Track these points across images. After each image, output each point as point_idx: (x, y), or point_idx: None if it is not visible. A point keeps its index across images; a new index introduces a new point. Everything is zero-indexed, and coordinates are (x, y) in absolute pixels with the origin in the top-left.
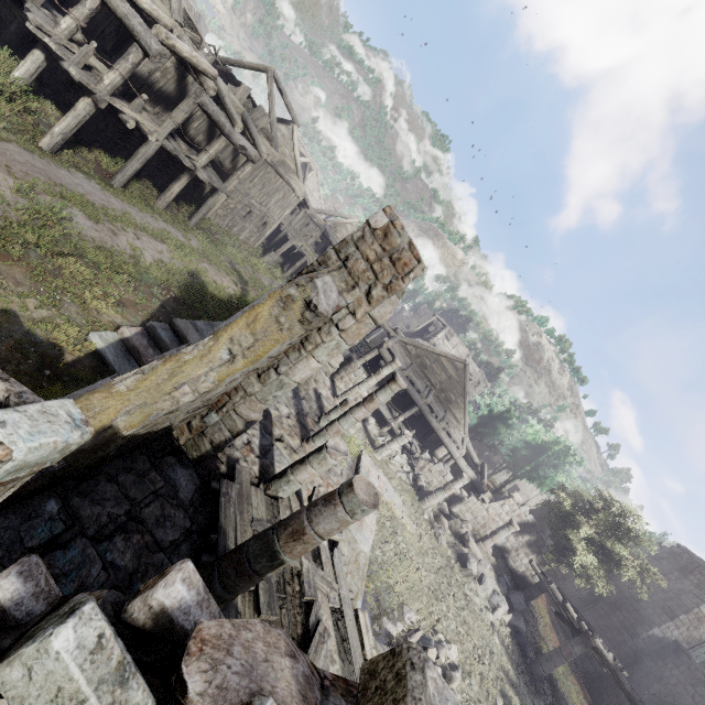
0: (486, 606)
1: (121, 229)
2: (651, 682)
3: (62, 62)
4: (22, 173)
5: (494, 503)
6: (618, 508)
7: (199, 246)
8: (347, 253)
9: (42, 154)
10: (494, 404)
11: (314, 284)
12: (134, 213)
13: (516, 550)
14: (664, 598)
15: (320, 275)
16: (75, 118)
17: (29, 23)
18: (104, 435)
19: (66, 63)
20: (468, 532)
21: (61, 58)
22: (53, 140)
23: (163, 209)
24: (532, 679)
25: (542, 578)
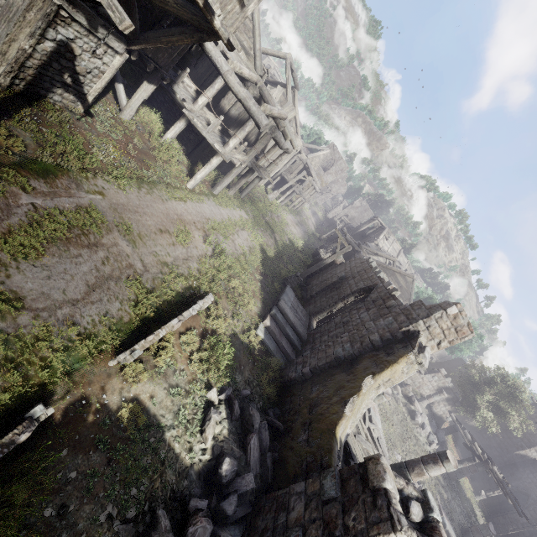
0: (426, 442)
1: (233, 234)
2: (513, 479)
3: (201, 131)
4: (199, 224)
5: (427, 375)
6: (512, 383)
7: (252, 215)
8: (430, 324)
9: (196, 199)
10: (421, 294)
11: (424, 355)
12: (229, 213)
13: (438, 402)
14: (530, 433)
15: (419, 341)
16: (210, 168)
17: (185, 110)
18: (346, 437)
19: (204, 132)
20: (414, 396)
21: (200, 128)
22: (195, 182)
23: (232, 195)
24: (449, 480)
25: (456, 423)
